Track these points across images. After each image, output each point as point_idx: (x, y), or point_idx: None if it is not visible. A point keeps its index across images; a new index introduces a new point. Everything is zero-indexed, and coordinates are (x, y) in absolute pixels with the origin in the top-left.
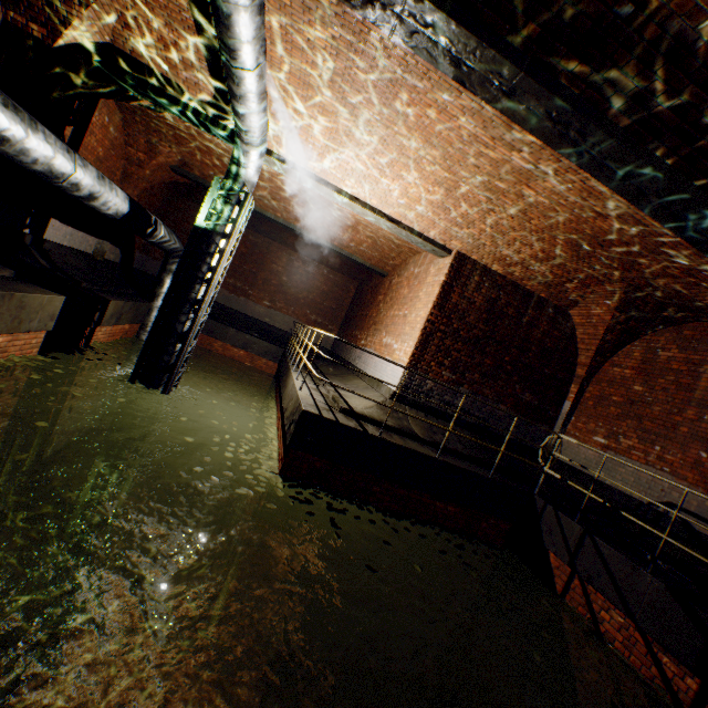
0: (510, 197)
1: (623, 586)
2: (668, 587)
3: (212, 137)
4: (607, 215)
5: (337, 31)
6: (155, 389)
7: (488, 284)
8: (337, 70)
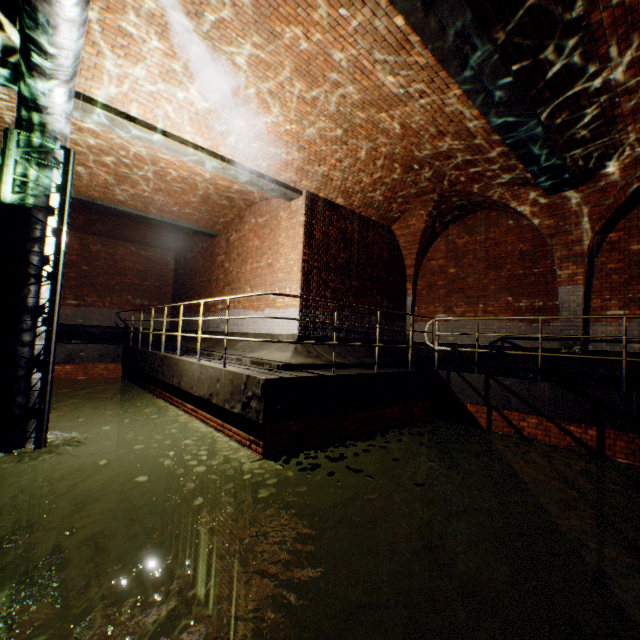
0: (366, 127)
1: (529, 399)
2: (557, 384)
3: None
4: (448, 132)
5: None
6: (19, 450)
7: (337, 217)
8: None
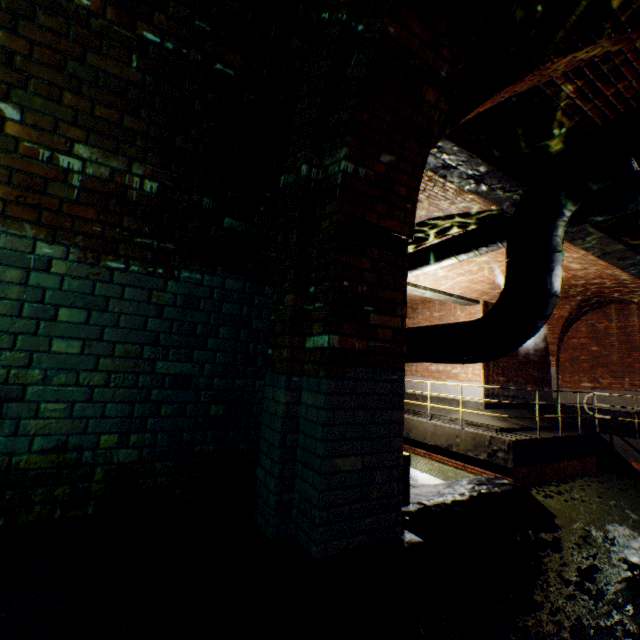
0: None
1: None
2: None
3: None
4: (607, 278)
5: None
6: None
7: None
8: None
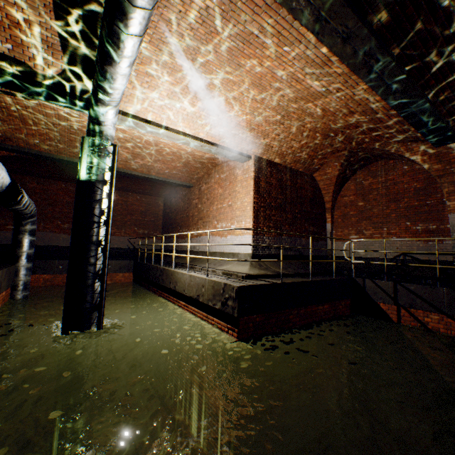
0: (297, 113)
1: (430, 300)
2: (453, 289)
3: (46, 109)
4: (356, 111)
5: (215, 2)
6: (88, 330)
7: (275, 171)
8: (197, 36)
